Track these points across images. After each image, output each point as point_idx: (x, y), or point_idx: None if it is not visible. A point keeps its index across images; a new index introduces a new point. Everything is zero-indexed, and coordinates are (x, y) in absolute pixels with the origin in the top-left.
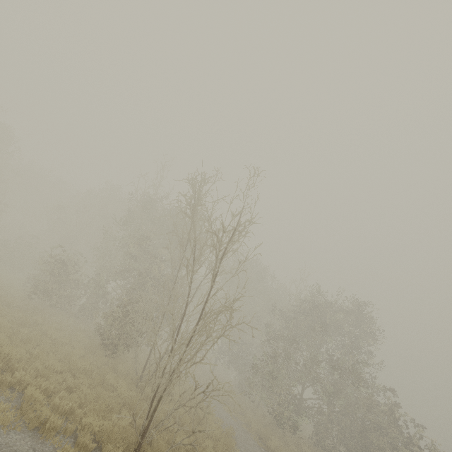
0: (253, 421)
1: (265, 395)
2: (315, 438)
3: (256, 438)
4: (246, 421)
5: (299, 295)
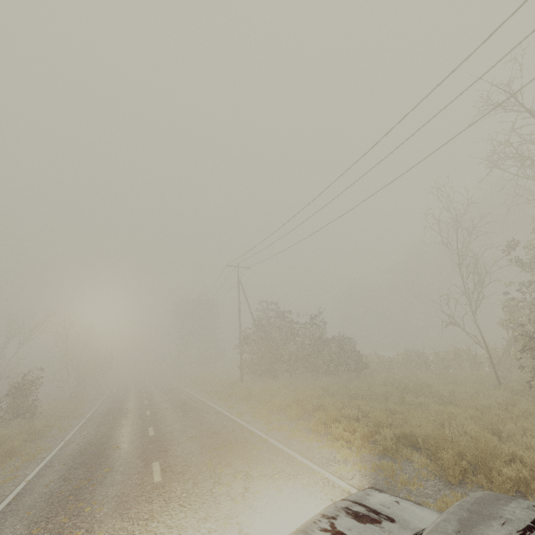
0: None
1: None
2: None
3: None
4: None
5: None
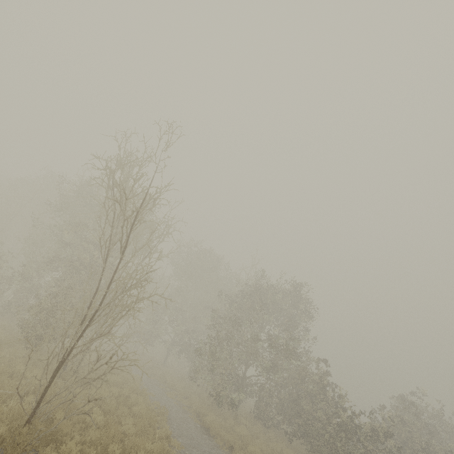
0: (194, 403)
1: (210, 377)
2: (256, 412)
3: (194, 416)
4: (188, 404)
5: (247, 281)
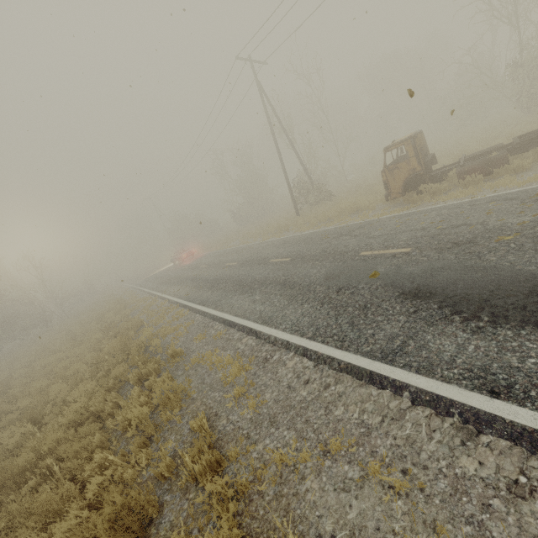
0: None
1: None
2: None
3: None
4: None
5: None
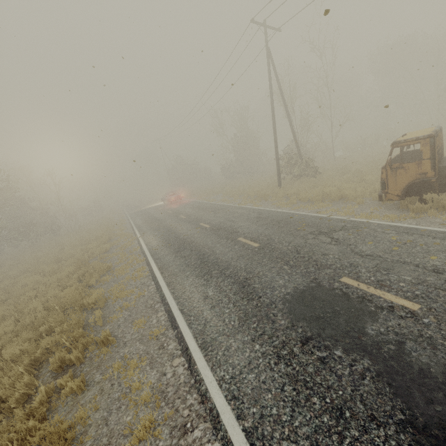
0: None
1: None
2: None
3: None
4: None
5: None
